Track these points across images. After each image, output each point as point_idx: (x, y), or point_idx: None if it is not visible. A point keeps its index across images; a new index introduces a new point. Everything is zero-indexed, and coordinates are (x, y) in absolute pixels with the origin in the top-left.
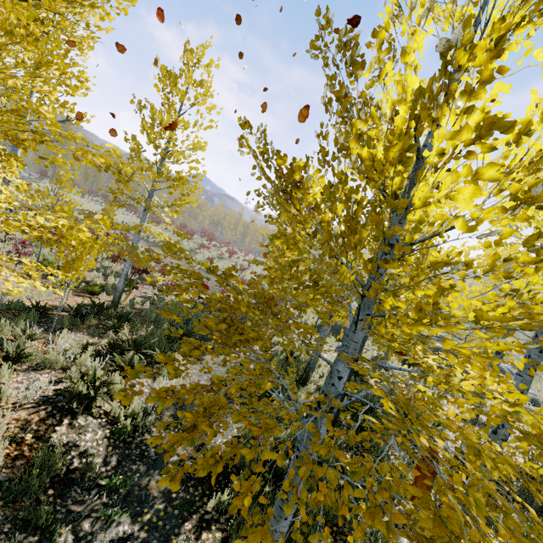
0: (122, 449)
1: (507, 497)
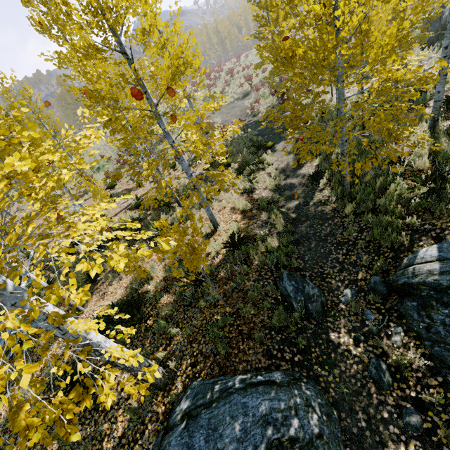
0: (277, 191)
1: None
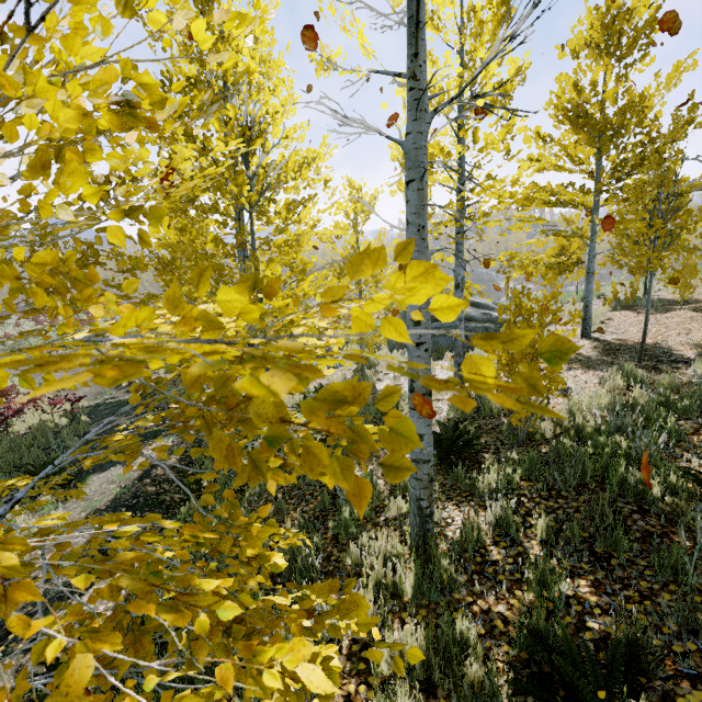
0: None
1: (497, 444)
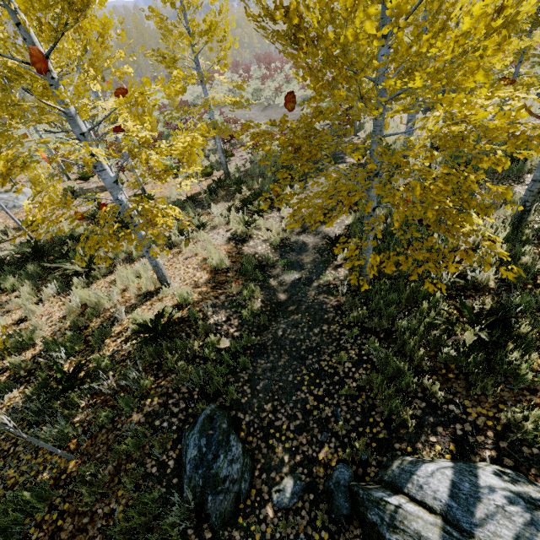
0: (279, 249)
1: None
